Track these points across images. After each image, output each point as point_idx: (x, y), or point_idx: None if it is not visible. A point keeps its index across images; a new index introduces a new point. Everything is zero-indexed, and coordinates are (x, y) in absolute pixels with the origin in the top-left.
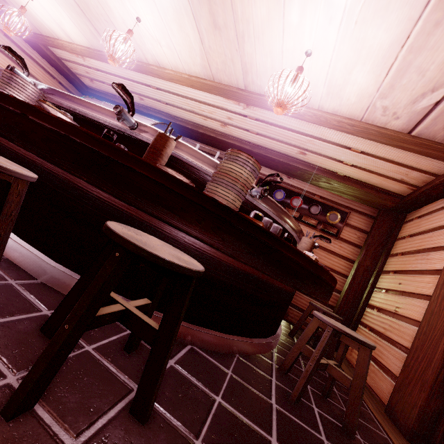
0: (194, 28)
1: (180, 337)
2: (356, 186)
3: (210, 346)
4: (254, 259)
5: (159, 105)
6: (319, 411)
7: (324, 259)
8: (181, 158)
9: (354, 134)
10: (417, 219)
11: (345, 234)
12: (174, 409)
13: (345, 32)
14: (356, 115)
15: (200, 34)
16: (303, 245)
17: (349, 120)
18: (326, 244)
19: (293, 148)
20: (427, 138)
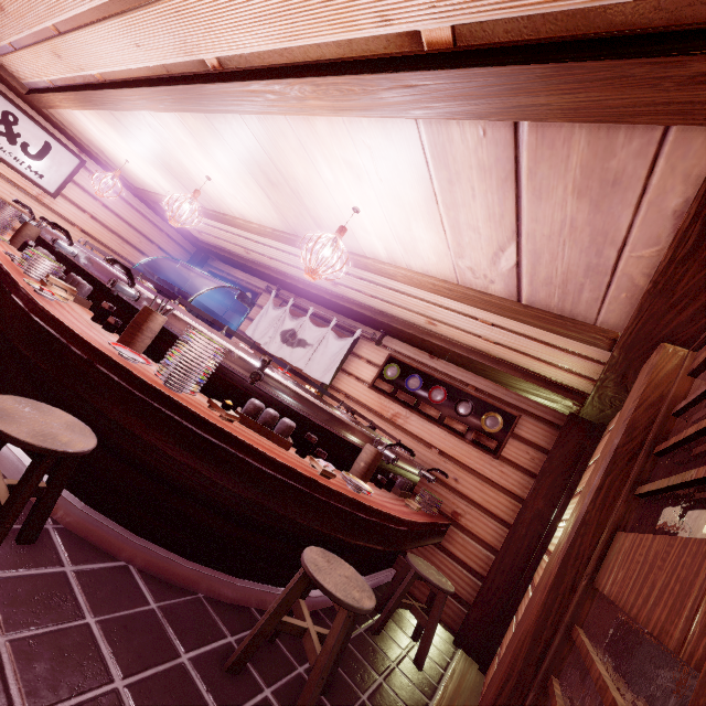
0: (256, 184)
1: (114, 548)
2: (515, 375)
3: (156, 570)
4: (187, 454)
5: (265, 260)
6: (271, 698)
7: (473, 491)
8: (175, 332)
9: (459, 300)
10: (607, 434)
11: (510, 451)
12: (10, 605)
13: (379, 189)
14: (449, 277)
15: (263, 190)
16: (362, 455)
17: (445, 283)
18: (479, 466)
19: (418, 315)
20: (543, 308)
